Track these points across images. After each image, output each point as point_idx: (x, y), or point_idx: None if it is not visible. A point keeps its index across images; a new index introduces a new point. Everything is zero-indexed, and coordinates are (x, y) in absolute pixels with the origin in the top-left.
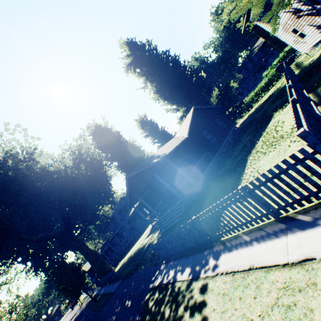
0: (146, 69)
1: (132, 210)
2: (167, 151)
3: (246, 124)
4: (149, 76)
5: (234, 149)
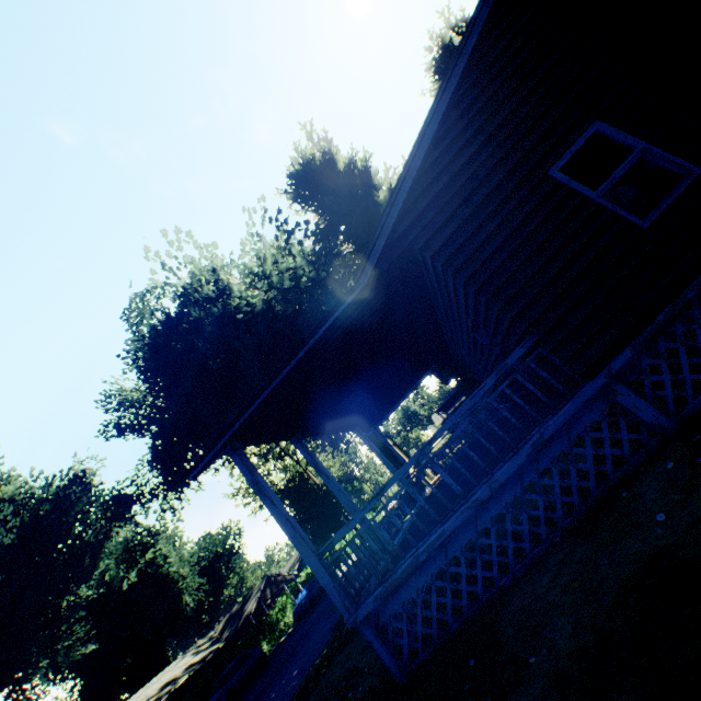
0: None
1: None
2: None
3: None
4: None
5: None
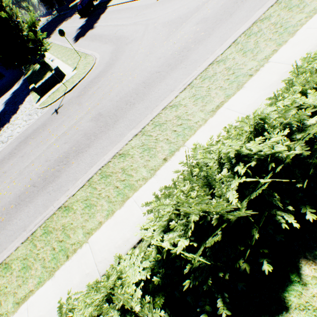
0: None
1: None
2: None
3: None
4: None
5: None
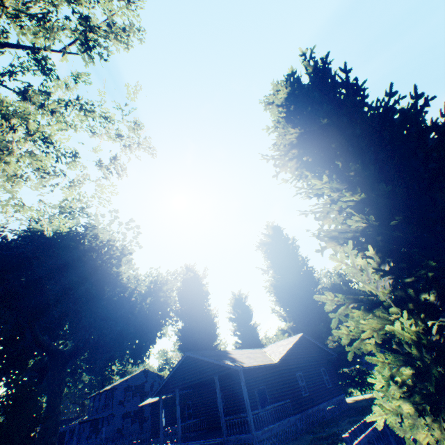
0: (276, 259)
1: (148, 399)
2: (246, 362)
3: (360, 406)
4: (276, 267)
5: (325, 428)
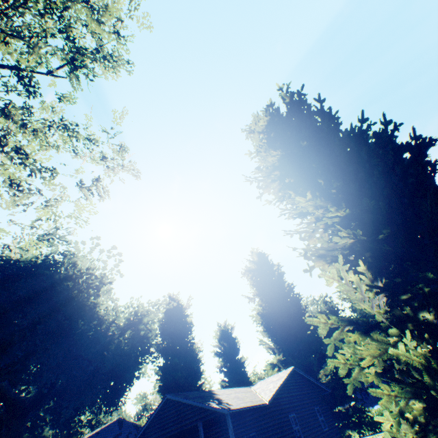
0: (262, 285)
1: None
2: (234, 403)
3: None
4: (262, 295)
5: None
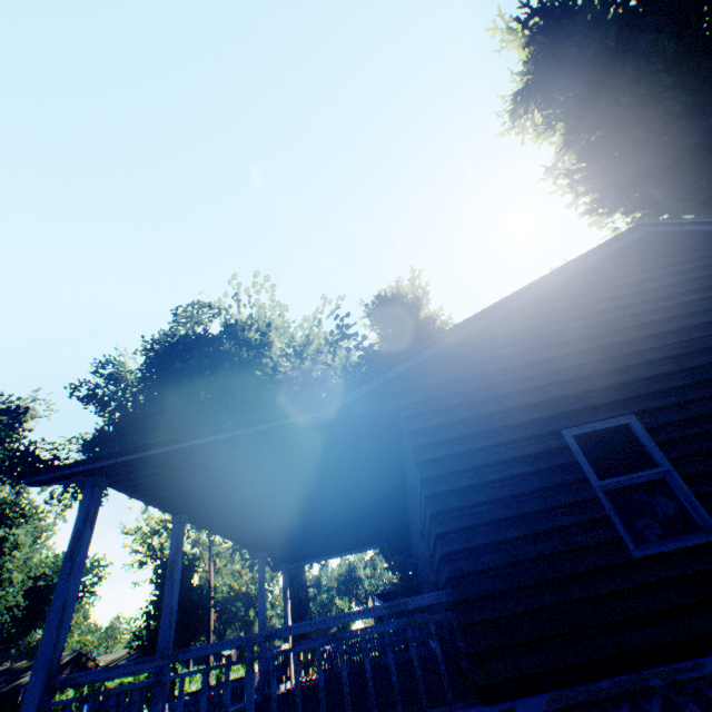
0: (564, 95)
1: None
2: None
3: None
4: (553, 117)
5: None
